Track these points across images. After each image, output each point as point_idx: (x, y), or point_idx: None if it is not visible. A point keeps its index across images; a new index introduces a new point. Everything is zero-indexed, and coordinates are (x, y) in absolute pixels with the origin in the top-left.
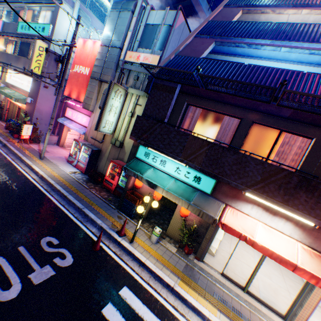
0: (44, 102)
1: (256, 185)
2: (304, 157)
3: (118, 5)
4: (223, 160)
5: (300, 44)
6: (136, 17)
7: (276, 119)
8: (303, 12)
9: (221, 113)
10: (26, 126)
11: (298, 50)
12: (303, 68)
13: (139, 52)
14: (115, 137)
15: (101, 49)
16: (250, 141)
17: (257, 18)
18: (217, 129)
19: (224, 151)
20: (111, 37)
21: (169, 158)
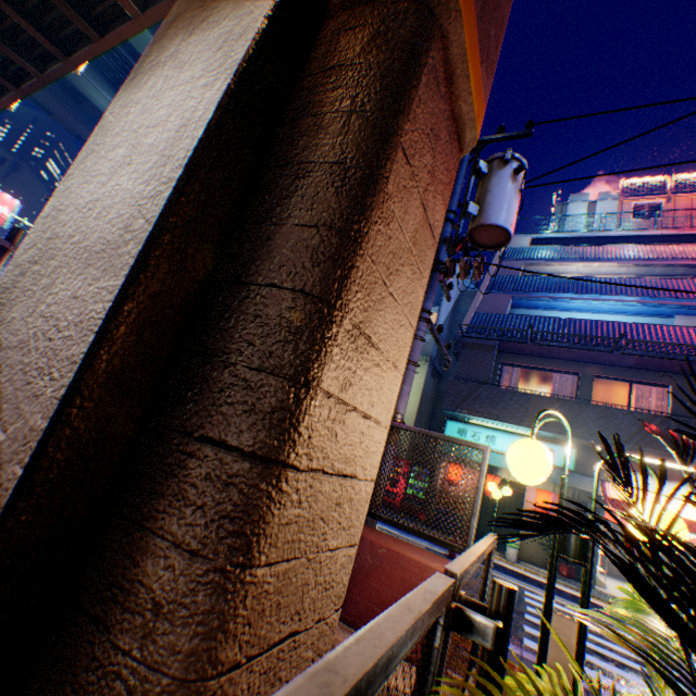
0: None
1: (633, 438)
2: (668, 406)
3: None
4: (583, 416)
5: (609, 297)
6: None
7: (618, 369)
8: (593, 265)
9: (550, 369)
10: None
11: (610, 303)
12: (620, 317)
13: None
14: None
15: None
16: (596, 398)
17: (541, 269)
18: (549, 389)
19: (580, 406)
20: None
21: (505, 427)
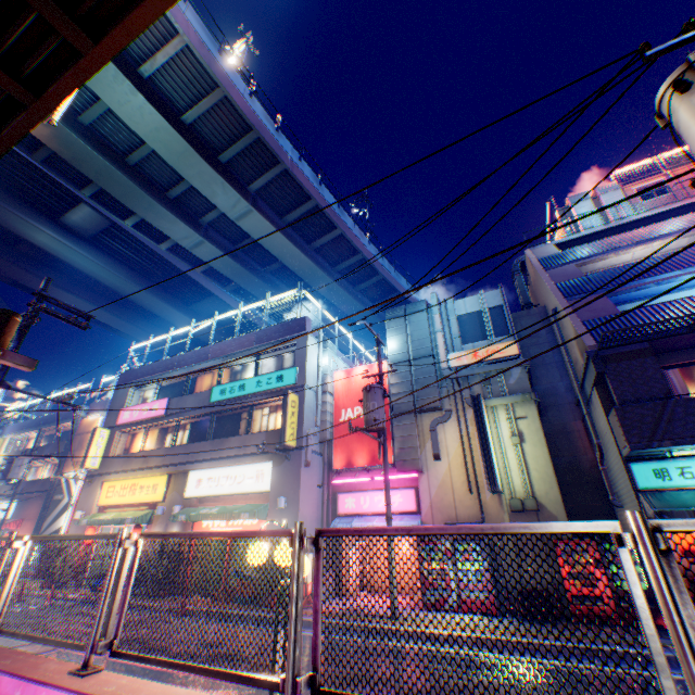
0: (306, 496)
1: None
2: None
3: (397, 312)
4: None
5: None
6: (438, 313)
7: None
8: (653, 245)
9: None
10: (309, 557)
11: None
12: None
13: (471, 349)
14: (504, 495)
15: (394, 368)
16: None
17: (591, 267)
18: None
19: None
20: (406, 348)
21: None
